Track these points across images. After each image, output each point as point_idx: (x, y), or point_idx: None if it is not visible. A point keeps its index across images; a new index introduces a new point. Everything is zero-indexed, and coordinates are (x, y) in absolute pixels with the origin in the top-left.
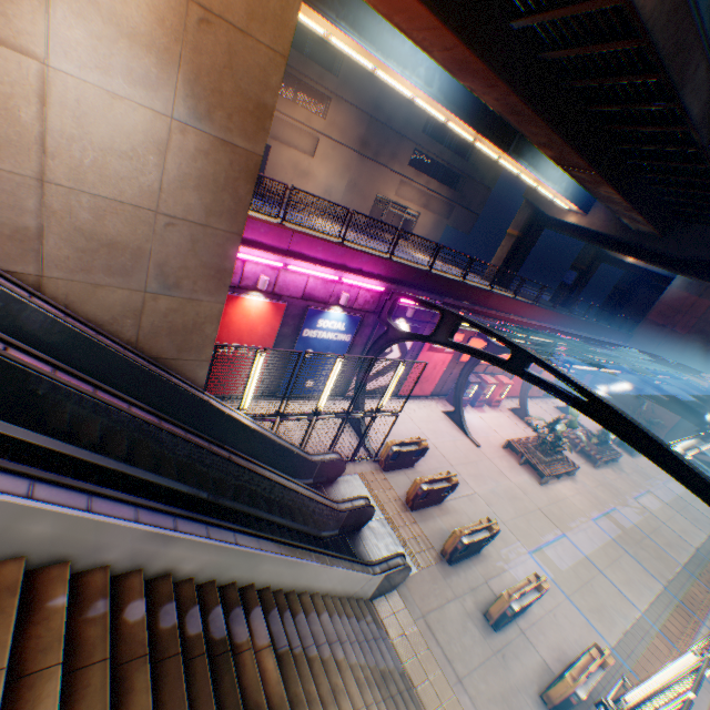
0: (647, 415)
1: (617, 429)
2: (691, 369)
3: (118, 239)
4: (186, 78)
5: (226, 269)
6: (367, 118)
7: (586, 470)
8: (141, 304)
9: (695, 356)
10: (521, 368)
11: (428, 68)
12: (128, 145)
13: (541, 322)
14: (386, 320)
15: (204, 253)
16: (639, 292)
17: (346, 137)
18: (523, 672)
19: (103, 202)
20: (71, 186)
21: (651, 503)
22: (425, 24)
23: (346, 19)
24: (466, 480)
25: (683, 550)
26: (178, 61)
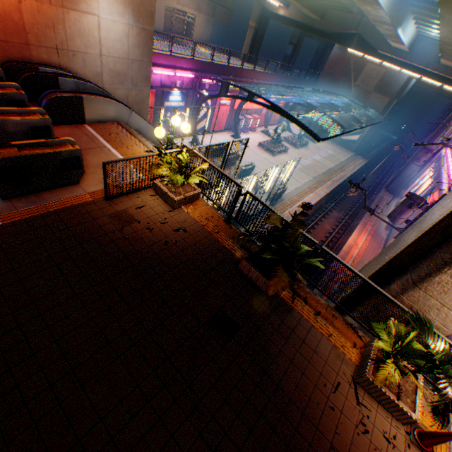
0: (323, 124)
1: (278, 113)
2: (340, 96)
3: (120, 71)
4: (131, 10)
5: (149, 77)
6: None
7: (293, 151)
8: (128, 95)
9: (343, 88)
10: (252, 100)
11: None
12: (119, 38)
13: (269, 82)
14: (199, 92)
15: (142, 72)
16: (328, 54)
17: None
18: (264, 197)
19: (115, 59)
20: (108, 56)
21: (317, 158)
22: None
23: None
24: (244, 158)
25: (325, 170)
26: (129, 5)
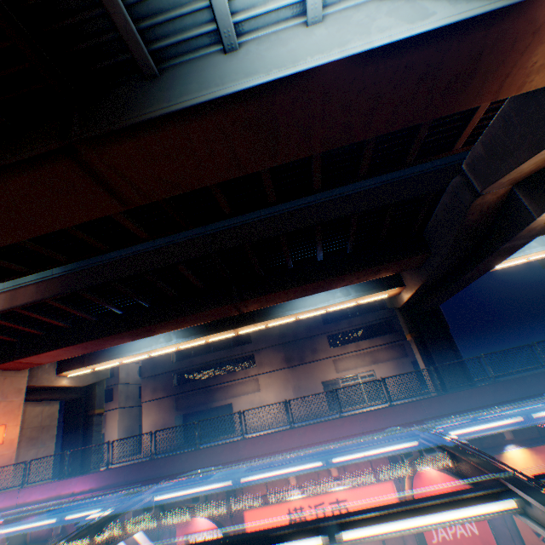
0: None
1: None
2: None
3: None
4: None
5: None
6: (280, 345)
7: None
8: None
9: None
10: None
11: (165, 335)
12: None
13: (370, 431)
14: None
15: None
16: None
17: (274, 364)
18: None
19: None
20: None
21: None
22: (64, 351)
23: (115, 354)
24: None
25: None
26: None
